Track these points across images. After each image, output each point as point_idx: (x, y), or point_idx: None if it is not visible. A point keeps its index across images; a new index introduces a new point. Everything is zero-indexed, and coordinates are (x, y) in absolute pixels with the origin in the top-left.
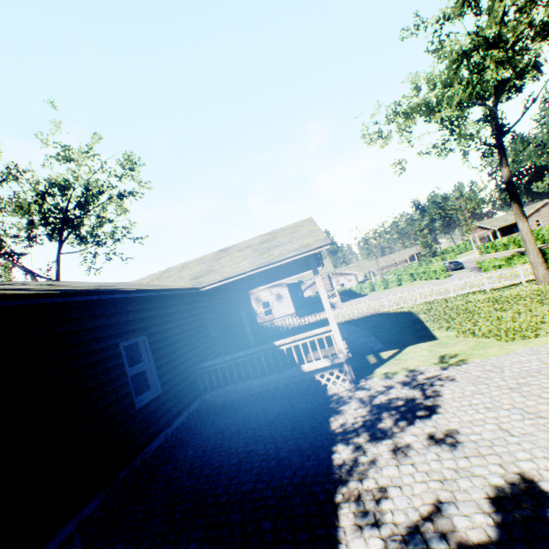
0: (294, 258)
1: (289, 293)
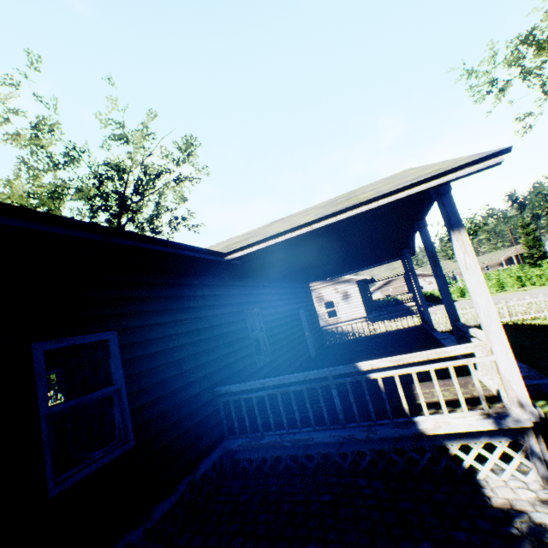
0: (412, 190)
1: (358, 292)
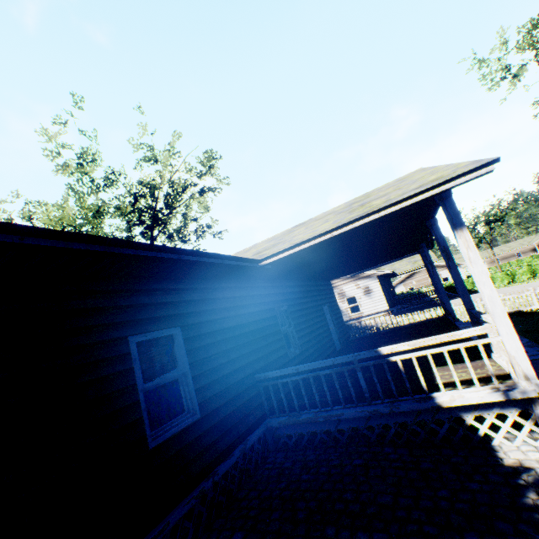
0: (416, 199)
1: (380, 287)
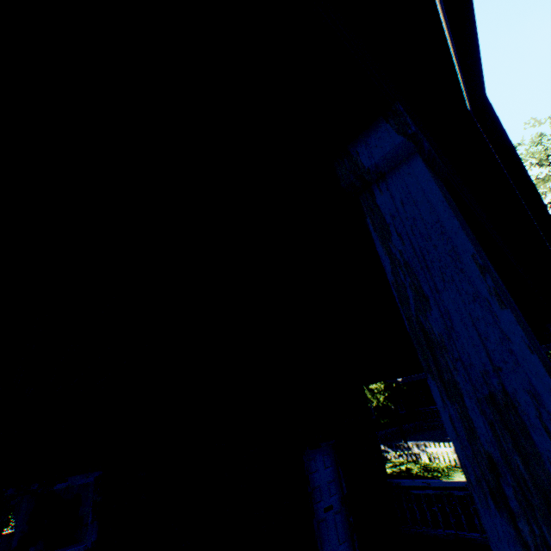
0: None
1: None
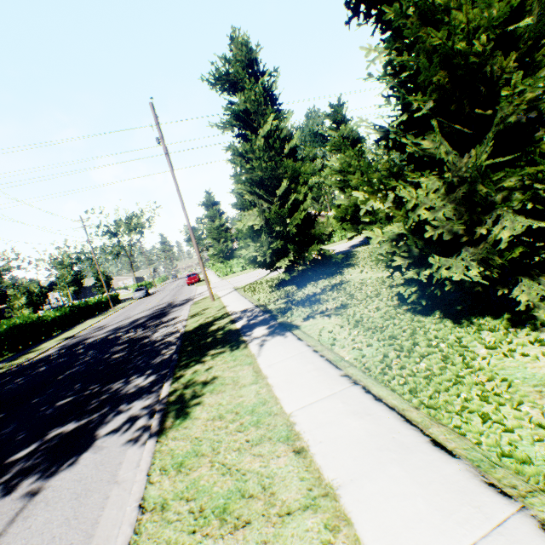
0: None
1: None
